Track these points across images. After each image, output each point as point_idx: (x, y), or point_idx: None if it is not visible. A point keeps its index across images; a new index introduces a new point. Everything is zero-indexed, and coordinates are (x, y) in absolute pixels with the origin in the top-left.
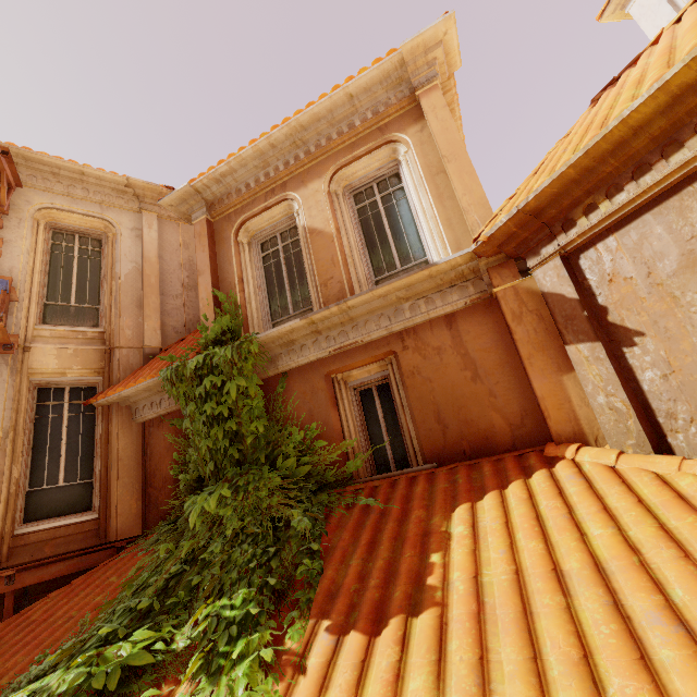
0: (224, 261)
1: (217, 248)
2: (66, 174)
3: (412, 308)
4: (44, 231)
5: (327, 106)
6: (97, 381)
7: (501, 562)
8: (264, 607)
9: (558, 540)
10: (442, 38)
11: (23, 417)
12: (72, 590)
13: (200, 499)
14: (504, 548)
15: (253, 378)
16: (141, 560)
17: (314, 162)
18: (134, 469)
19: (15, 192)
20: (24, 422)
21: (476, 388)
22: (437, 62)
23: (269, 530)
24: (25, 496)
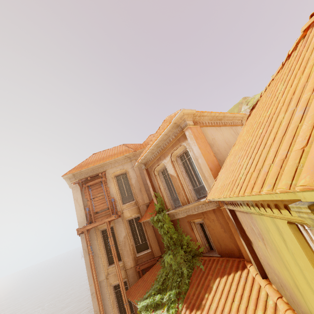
0: (154, 182)
1: (151, 177)
2: (112, 162)
3: (202, 207)
4: (114, 179)
5: (160, 138)
6: (139, 215)
7: (215, 303)
8: (176, 296)
9: (228, 301)
10: (183, 114)
11: (128, 229)
12: (150, 273)
13: (166, 257)
14: (218, 299)
15: (169, 223)
16: (158, 271)
17: (165, 151)
18: (154, 238)
19: (106, 172)
20: (129, 230)
21: (226, 235)
22: (186, 118)
23: (180, 272)
24: (135, 247)
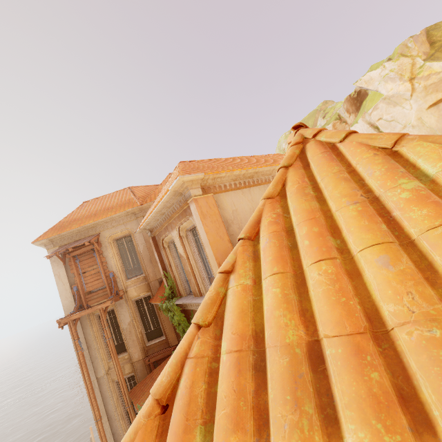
0: (163, 256)
1: (160, 249)
2: (109, 220)
3: None
4: (113, 244)
5: (161, 206)
6: (149, 294)
7: None
8: None
9: None
10: (183, 181)
11: (135, 313)
12: (161, 368)
13: None
14: None
15: (180, 314)
16: None
17: (171, 220)
18: (169, 323)
19: (100, 235)
20: (136, 314)
21: None
22: (189, 185)
23: None
24: (145, 334)
